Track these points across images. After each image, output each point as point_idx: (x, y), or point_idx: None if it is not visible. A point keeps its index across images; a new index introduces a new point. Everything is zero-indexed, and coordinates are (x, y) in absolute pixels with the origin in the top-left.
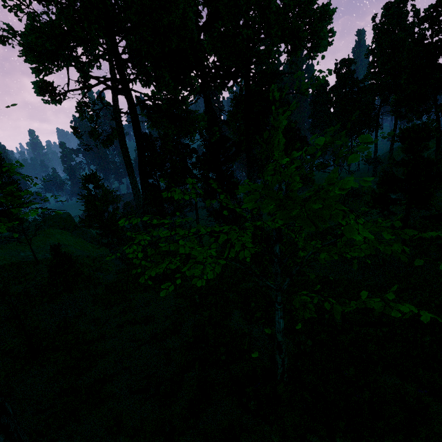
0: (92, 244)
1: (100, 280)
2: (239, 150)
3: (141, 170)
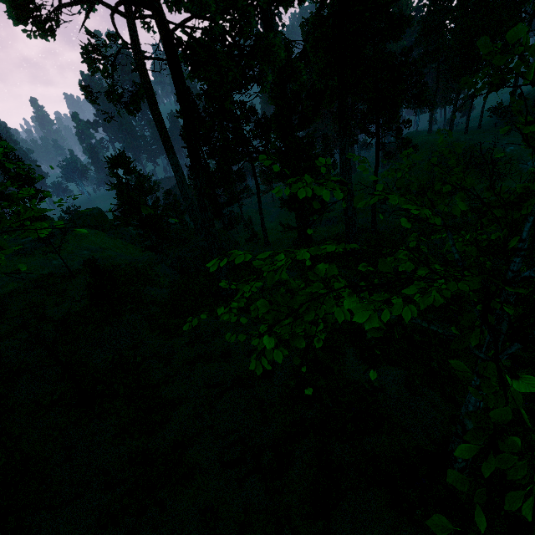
0: (133, 246)
1: (152, 297)
2: (318, 106)
3: (190, 145)
